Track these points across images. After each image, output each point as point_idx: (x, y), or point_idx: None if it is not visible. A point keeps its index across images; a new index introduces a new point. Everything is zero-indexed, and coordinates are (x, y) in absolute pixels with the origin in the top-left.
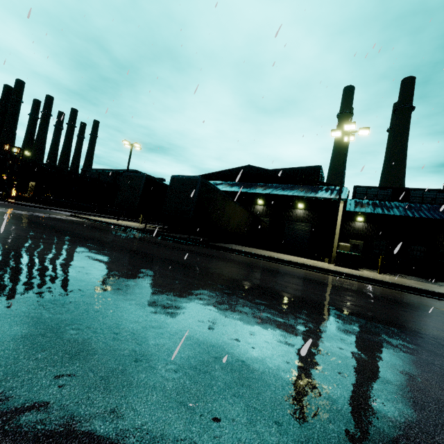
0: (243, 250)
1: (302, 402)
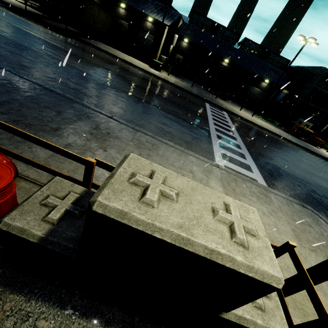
0: (102, 49)
1: (95, 80)
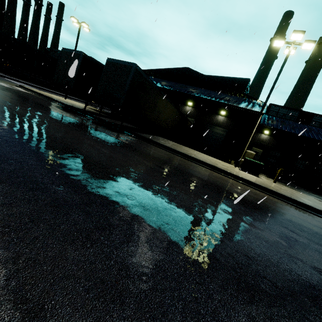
0: (165, 145)
1: None
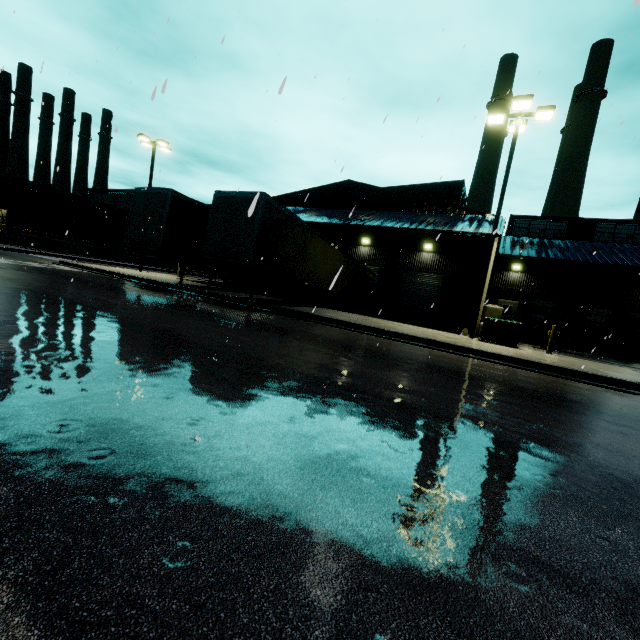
0: (337, 319)
1: None
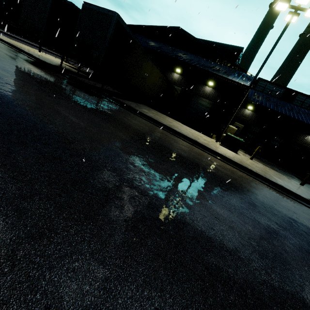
0: (147, 115)
1: None
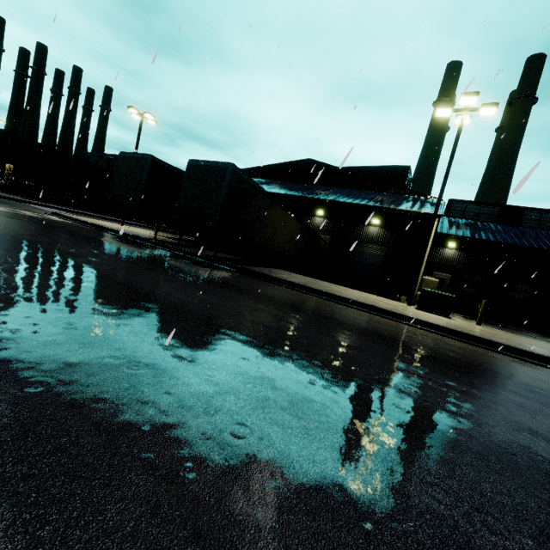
0: (289, 280)
1: None
